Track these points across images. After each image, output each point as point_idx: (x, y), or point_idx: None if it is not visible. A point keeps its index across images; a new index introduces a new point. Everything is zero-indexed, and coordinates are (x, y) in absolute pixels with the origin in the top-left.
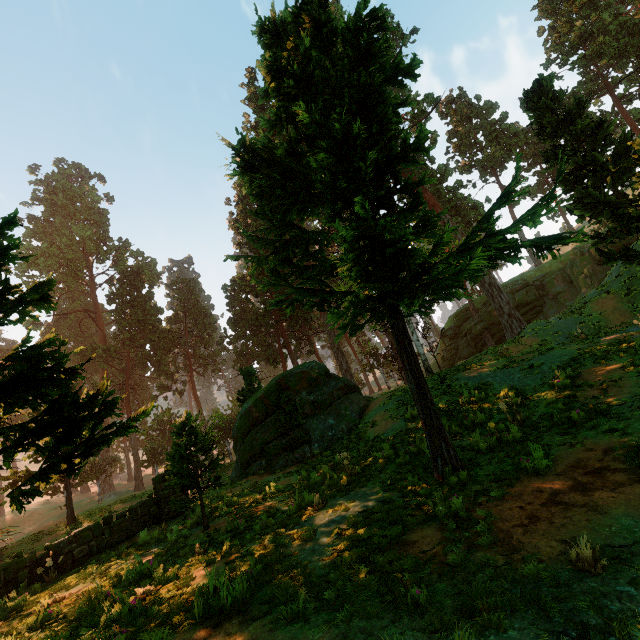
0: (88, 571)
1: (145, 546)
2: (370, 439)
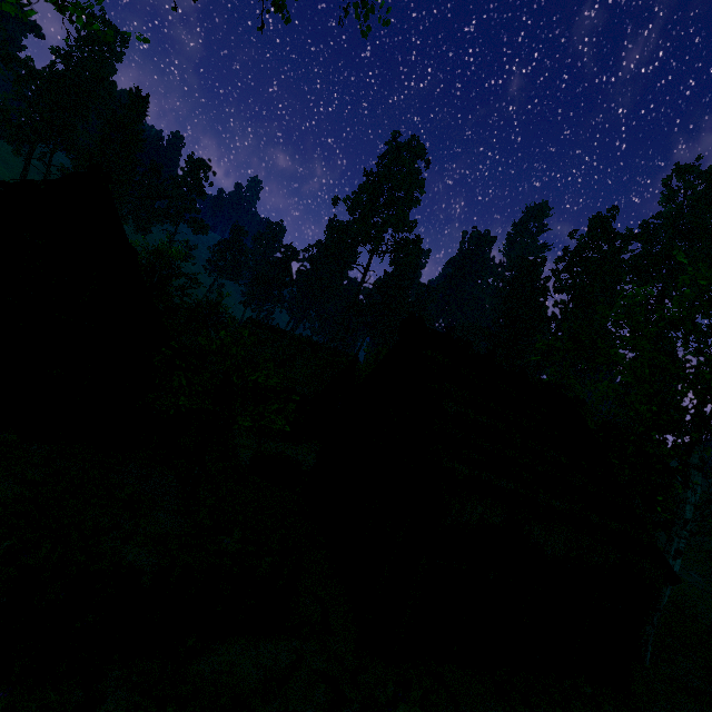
0: None
1: None
2: None
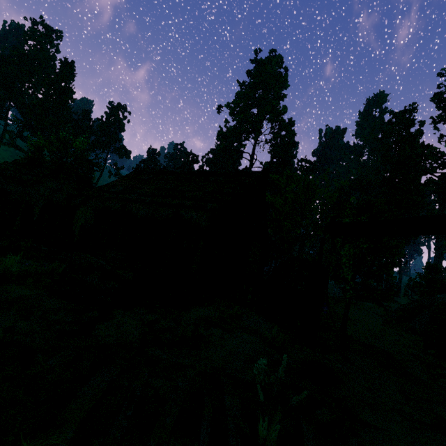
0: None
1: None
2: None
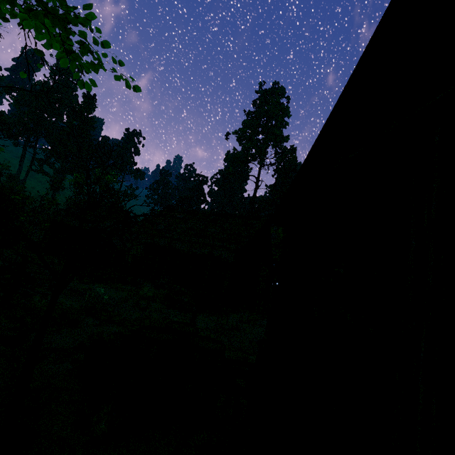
0: None
1: None
2: None
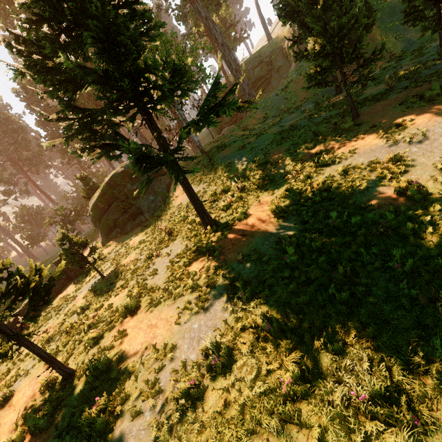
0: (49, 315)
1: (73, 295)
2: (176, 207)
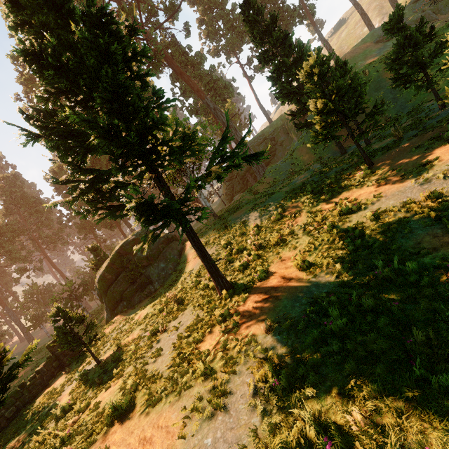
0: (24, 421)
1: (60, 389)
2: (187, 272)
